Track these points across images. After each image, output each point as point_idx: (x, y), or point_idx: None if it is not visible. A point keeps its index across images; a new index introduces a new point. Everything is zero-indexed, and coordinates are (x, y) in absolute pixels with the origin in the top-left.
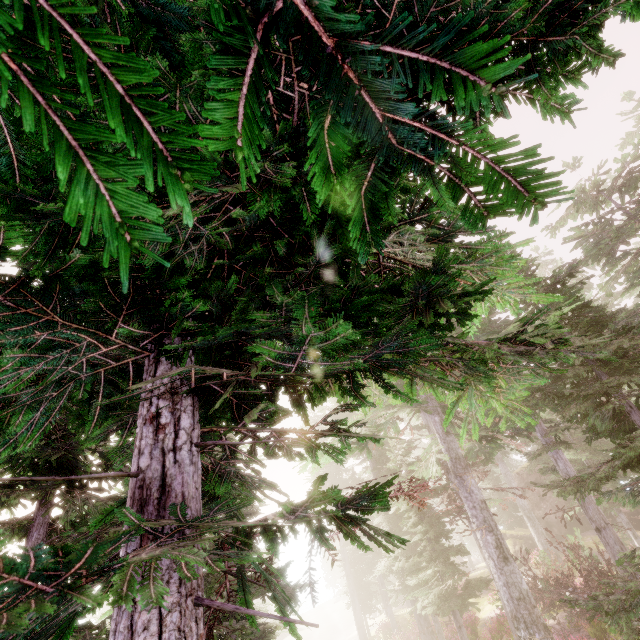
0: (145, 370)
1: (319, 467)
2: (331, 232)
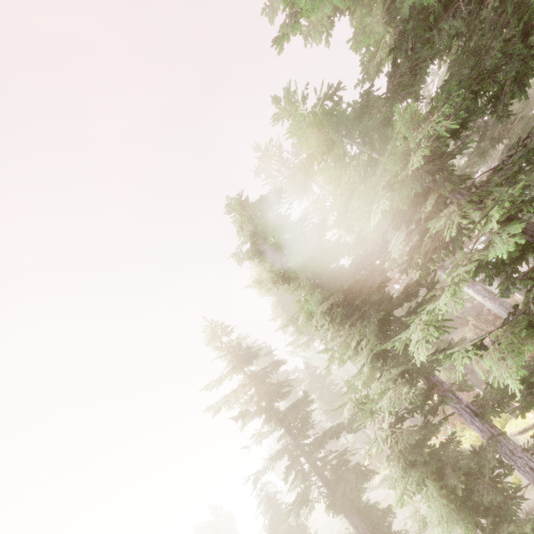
0: None
1: None
2: None
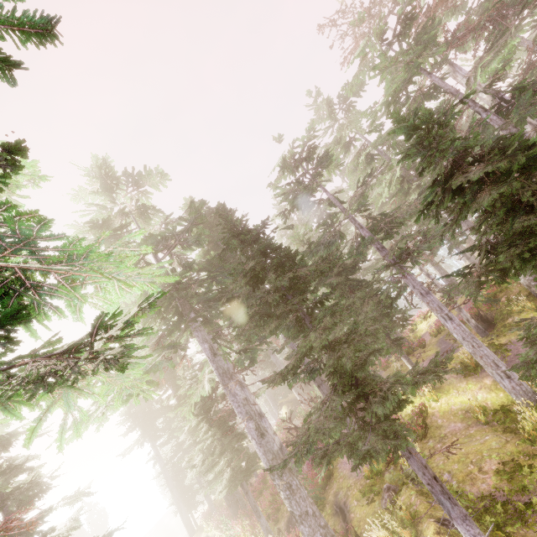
0: None
1: (104, 422)
2: None
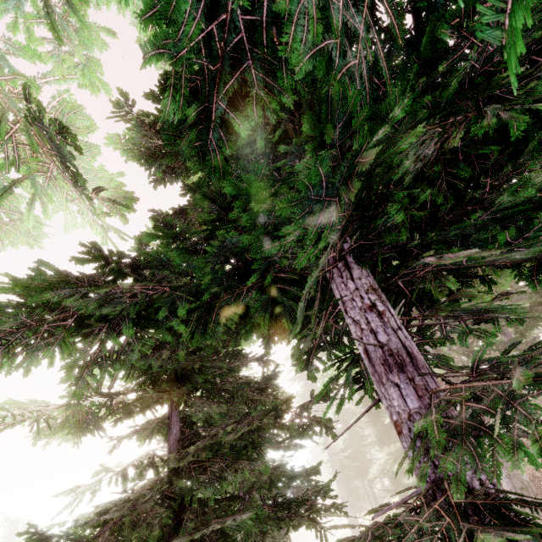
0: (337, 276)
1: None
2: (535, 143)
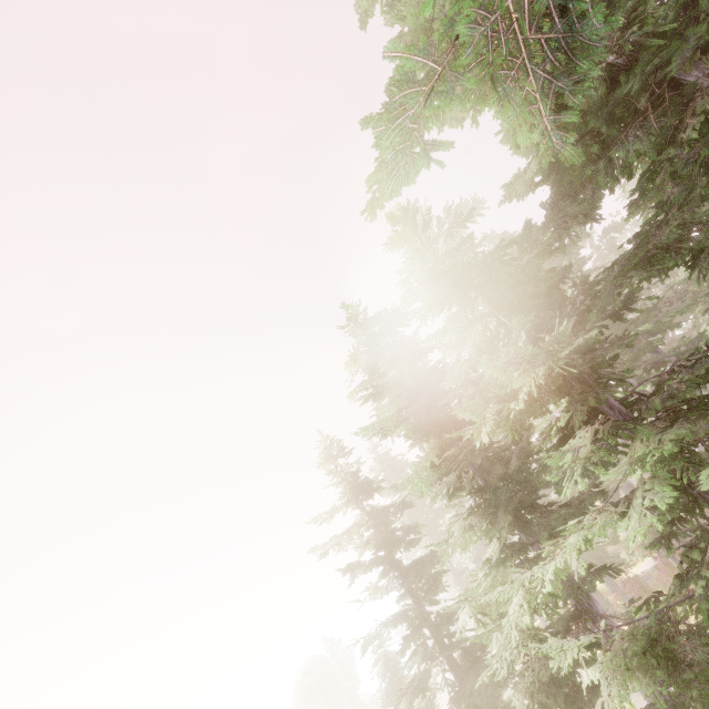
0: None
1: None
2: None
